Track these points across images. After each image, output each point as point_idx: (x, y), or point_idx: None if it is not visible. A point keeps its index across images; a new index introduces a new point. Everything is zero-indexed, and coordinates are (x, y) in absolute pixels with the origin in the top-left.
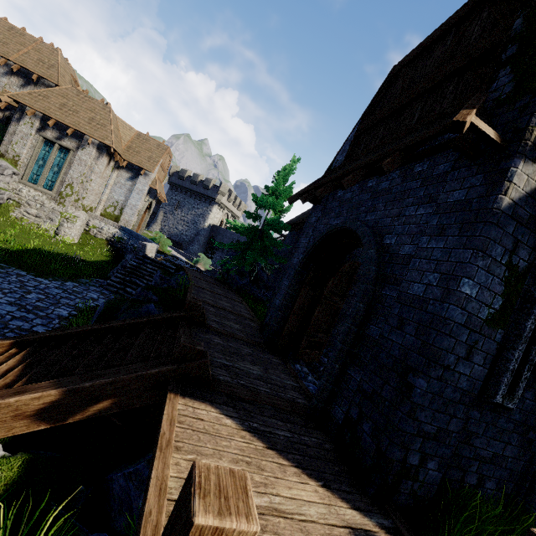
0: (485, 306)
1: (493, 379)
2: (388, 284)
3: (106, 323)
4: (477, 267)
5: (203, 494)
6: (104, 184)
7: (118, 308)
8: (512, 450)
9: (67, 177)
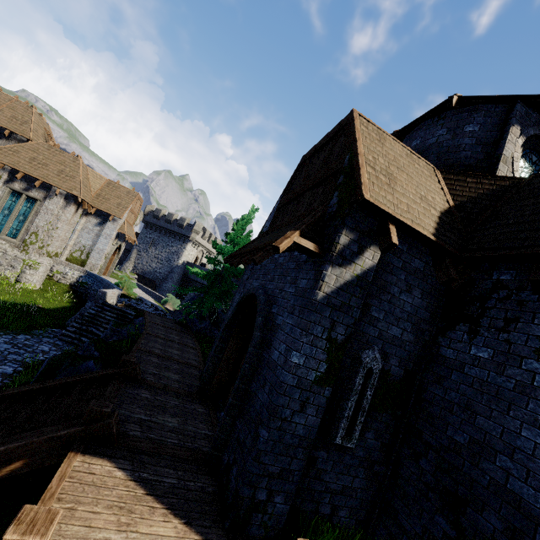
0: (312, 370)
1: (335, 425)
2: (267, 348)
3: (43, 383)
4: (302, 343)
5: (18, 523)
6: (71, 230)
7: (60, 365)
8: (361, 482)
9: (32, 226)
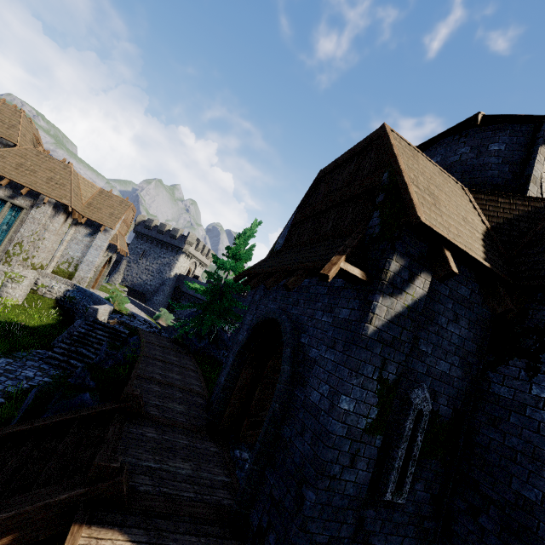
0: (363, 417)
1: (383, 477)
2: (299, 384)
3: (31, 423)
4: (352, 385)
5: None
6: (59, 241)
7: (50, 398)
8: (410, 542)
9: (17, 236)
